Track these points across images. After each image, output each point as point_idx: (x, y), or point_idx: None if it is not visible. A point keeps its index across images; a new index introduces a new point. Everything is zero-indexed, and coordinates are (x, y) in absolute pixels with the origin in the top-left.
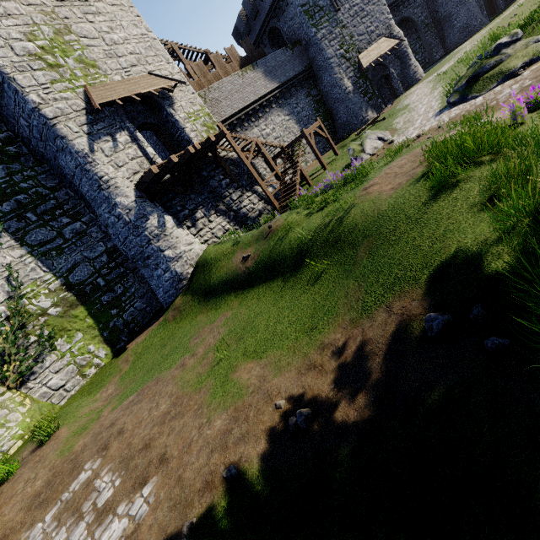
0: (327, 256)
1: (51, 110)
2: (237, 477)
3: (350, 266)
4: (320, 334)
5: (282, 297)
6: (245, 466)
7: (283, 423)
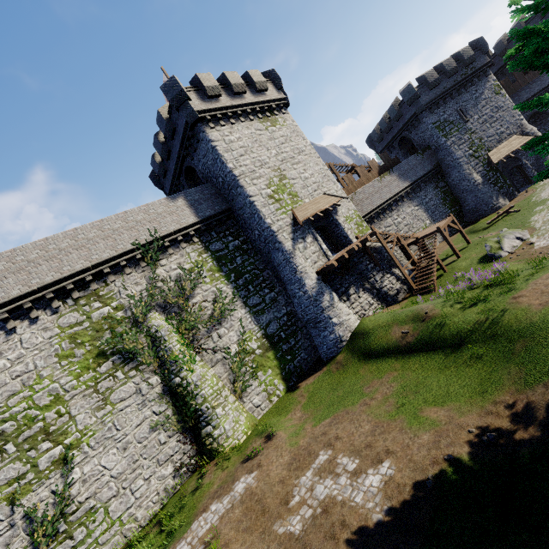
0: (486, 344)
1: (276, 227)
2: (454, 460)
3: (509, 355)
4: (491, 396)
5: (446, 368)
6: (458, 455)
7: (478, 439)
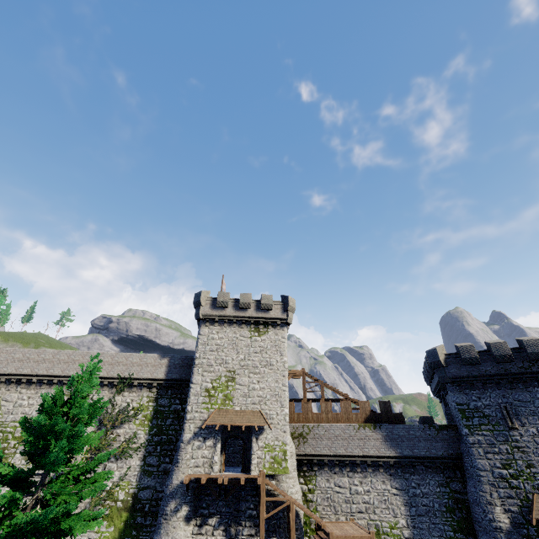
0: None
1: (191, 415)
2: None
3: None
4: None
5: None
6: None
7: None
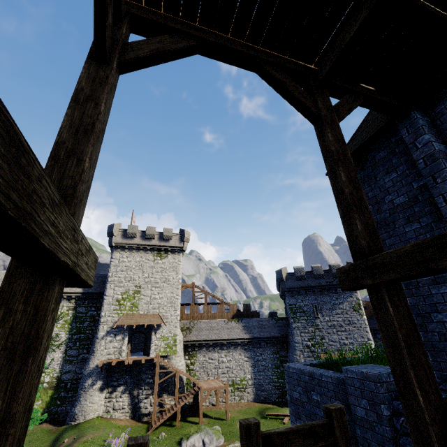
0: None
1: (104, 319)
2: None
3: None
4: None
5: None
6: None
7: None
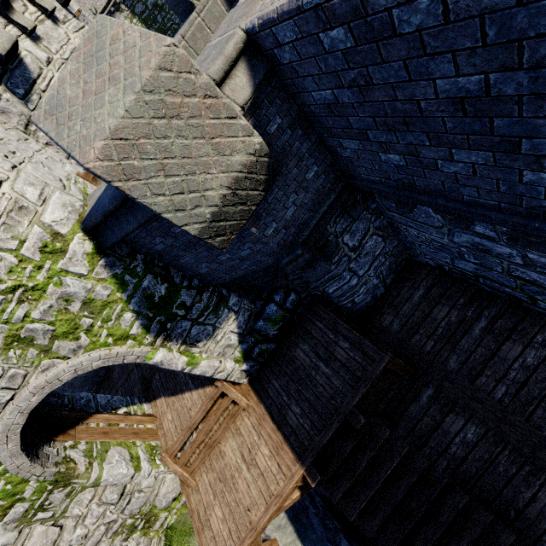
0: None
1: None
2: None
3: None
4: None
5: None
6: None
7: None
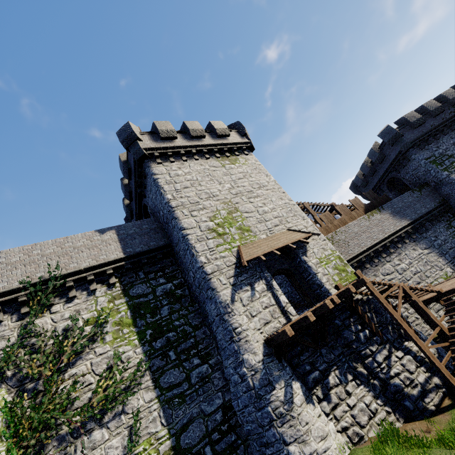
0: None
1: (211, 267)
2: None
3: None
4: None
5: None
6: None
7: None
